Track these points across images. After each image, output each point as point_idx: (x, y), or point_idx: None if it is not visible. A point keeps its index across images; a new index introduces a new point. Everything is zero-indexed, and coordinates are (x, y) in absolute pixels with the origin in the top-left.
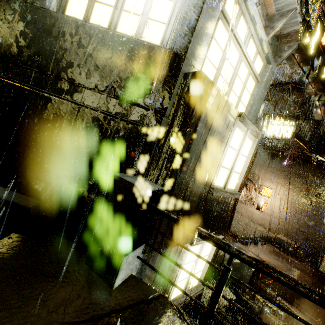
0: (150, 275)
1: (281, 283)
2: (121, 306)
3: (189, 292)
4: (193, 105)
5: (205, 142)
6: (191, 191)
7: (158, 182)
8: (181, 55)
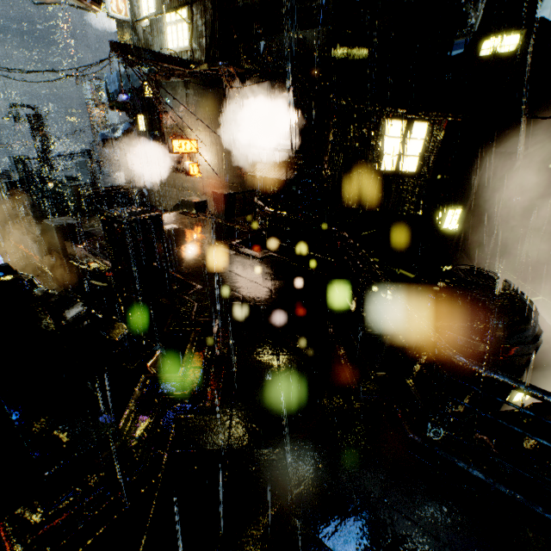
0: None
1: None
2: None
3: None
4: None
5: None
6: None
7: None
8: None
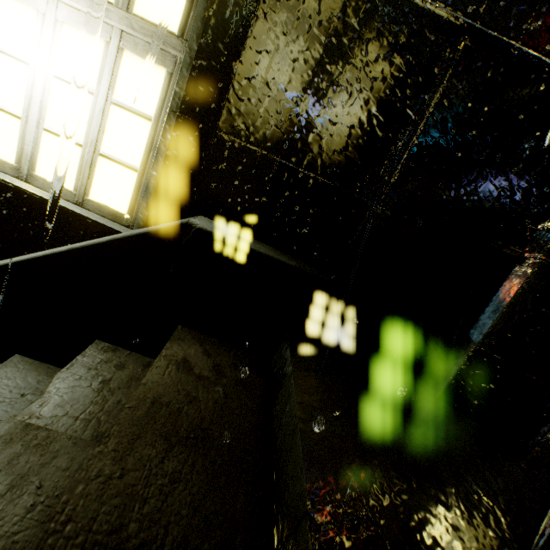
0: None
1: None
2: None
3: None
4: None
5: None
6: None
7: None
8: None
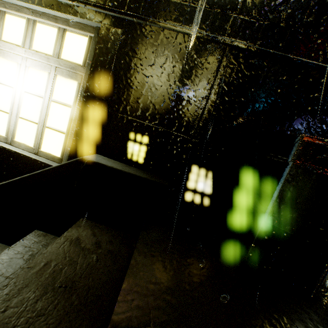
0: None
1: None
2: None
3: None
4: None
5: None
6: None
7: None
8: None
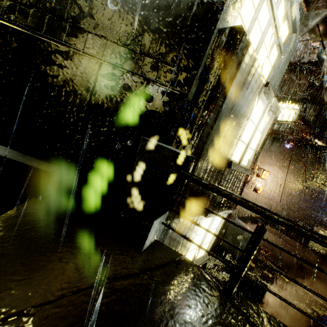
0: (169, 242)
1: (318, 242)
2: (153, 266)
3: (197, 261)
4: (228, 66)
5: (232, 111)
6: (212, 163)
7: (185, 149)
8: (218, 6)
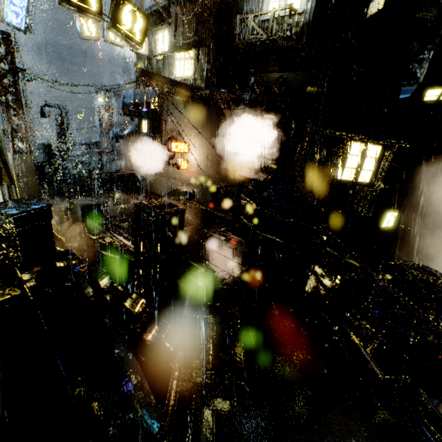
0: None
1: None
2: None
3: None
4: None
5: None
6: None
7: None
8: None
